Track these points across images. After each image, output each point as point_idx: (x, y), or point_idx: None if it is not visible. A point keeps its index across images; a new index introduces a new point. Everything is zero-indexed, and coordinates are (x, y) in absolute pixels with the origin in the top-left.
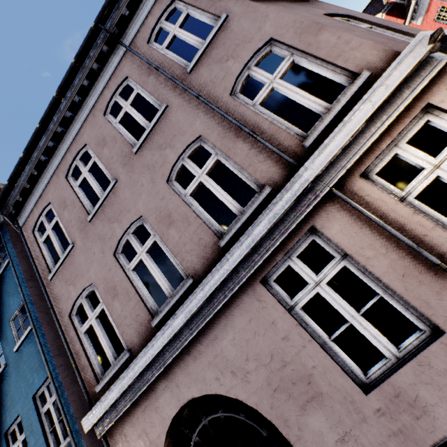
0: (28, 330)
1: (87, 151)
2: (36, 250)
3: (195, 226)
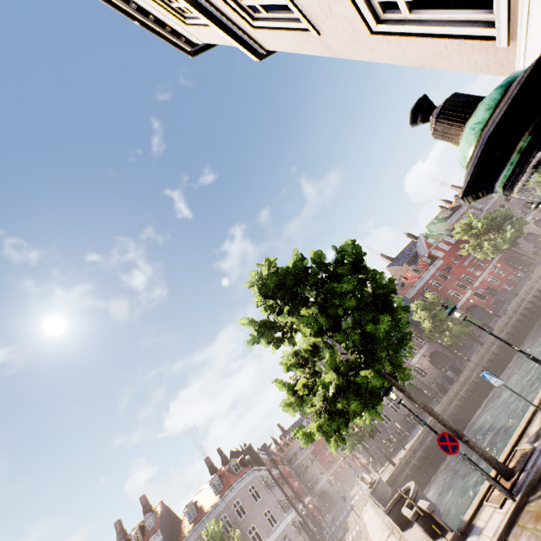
0: None
1: None
2: None
3: None
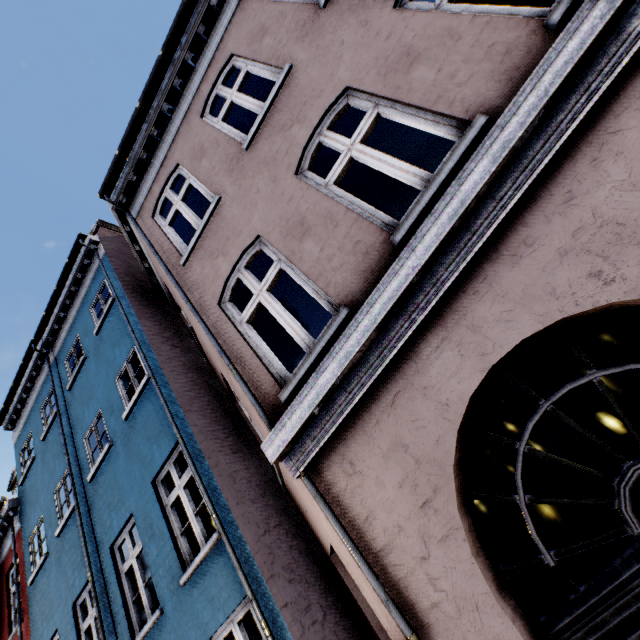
0: (144, 382)
1: (233, 67)
2: (159, 237)
3: (475, 33)
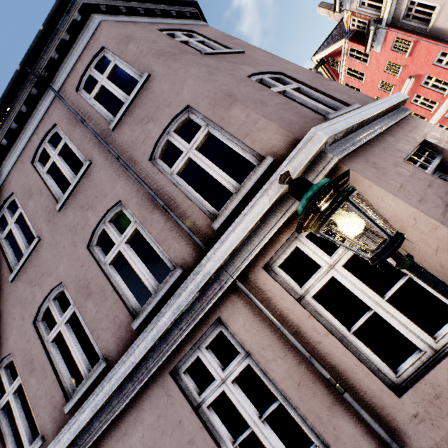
0: None
1: (15, 199)
2: None
3: (112, 301)
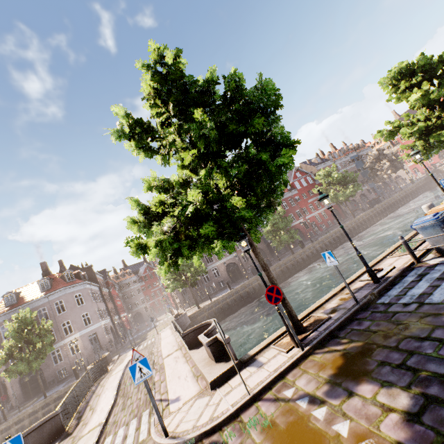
0: None
1: None
2: None
3: None
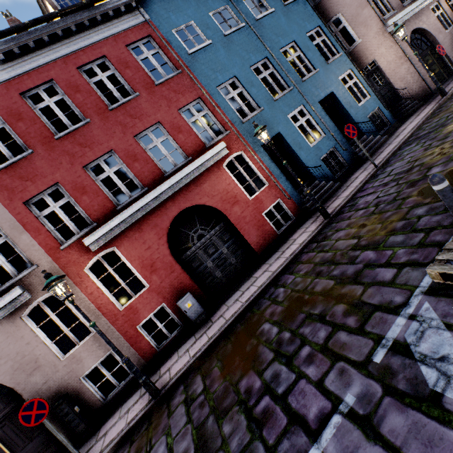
0: None
1: None
2: None
3: None
